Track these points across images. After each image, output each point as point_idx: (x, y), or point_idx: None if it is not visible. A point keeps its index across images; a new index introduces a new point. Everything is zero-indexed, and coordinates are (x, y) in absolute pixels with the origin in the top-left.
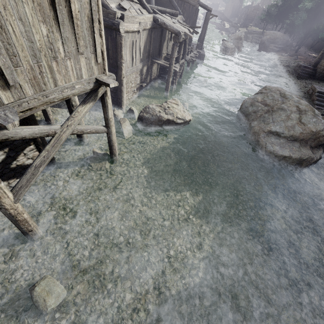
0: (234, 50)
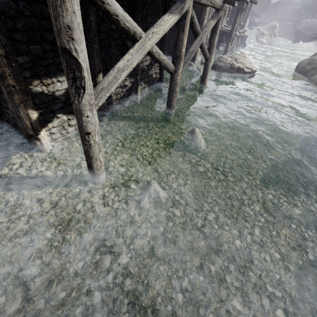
0: (270, 36)
